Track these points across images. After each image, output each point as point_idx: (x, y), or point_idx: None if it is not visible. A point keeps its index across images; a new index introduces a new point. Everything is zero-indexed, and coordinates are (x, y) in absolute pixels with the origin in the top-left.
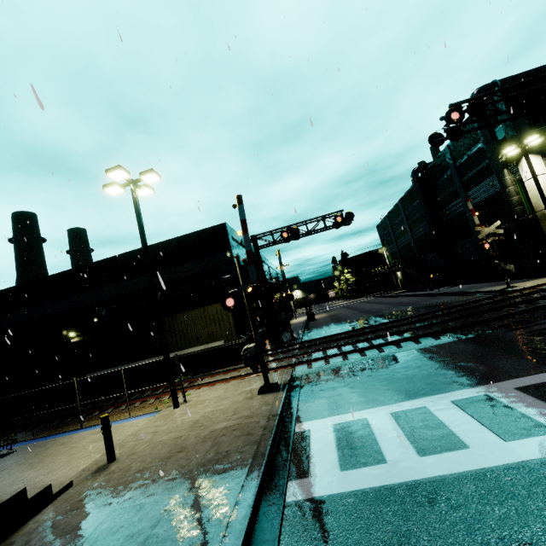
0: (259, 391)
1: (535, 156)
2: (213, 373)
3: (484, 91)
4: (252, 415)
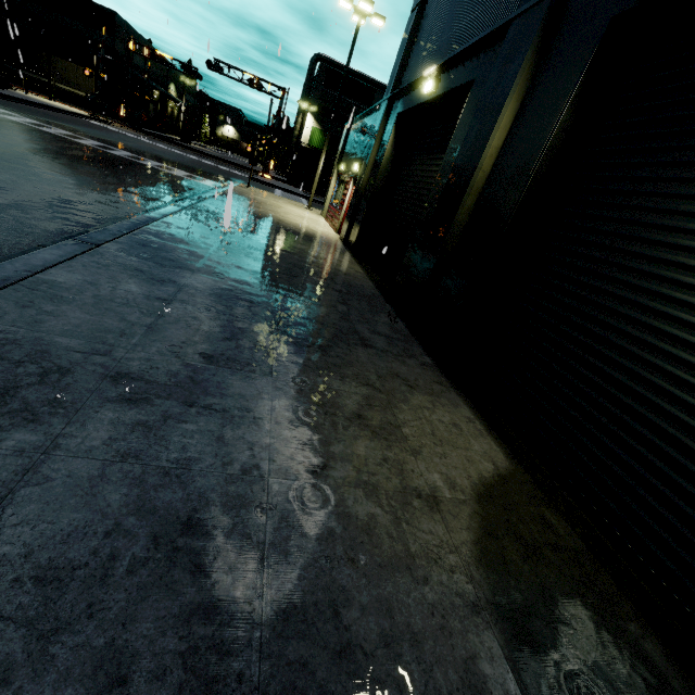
0: (90, 114)
1: (312, 117)
2: (73, 105)
3: (319, 58)
4: (82, 113)
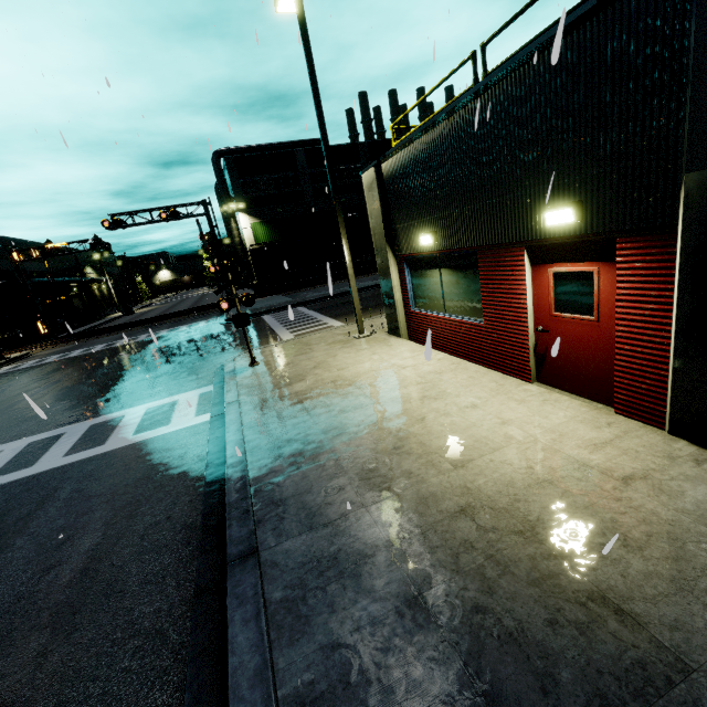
0: None
1: (245, 215)
2: None
3: (220, 154)
4: None
